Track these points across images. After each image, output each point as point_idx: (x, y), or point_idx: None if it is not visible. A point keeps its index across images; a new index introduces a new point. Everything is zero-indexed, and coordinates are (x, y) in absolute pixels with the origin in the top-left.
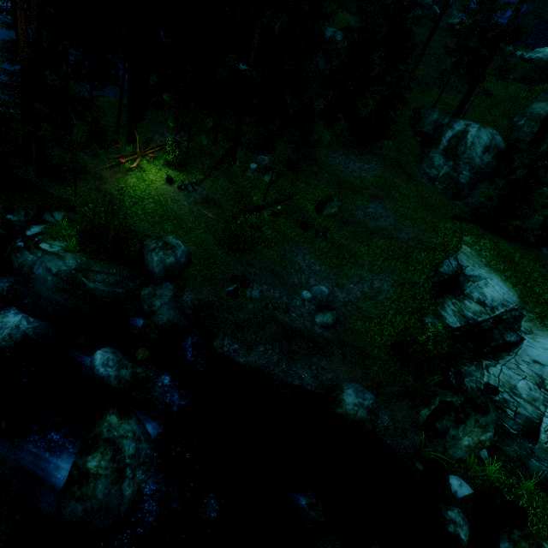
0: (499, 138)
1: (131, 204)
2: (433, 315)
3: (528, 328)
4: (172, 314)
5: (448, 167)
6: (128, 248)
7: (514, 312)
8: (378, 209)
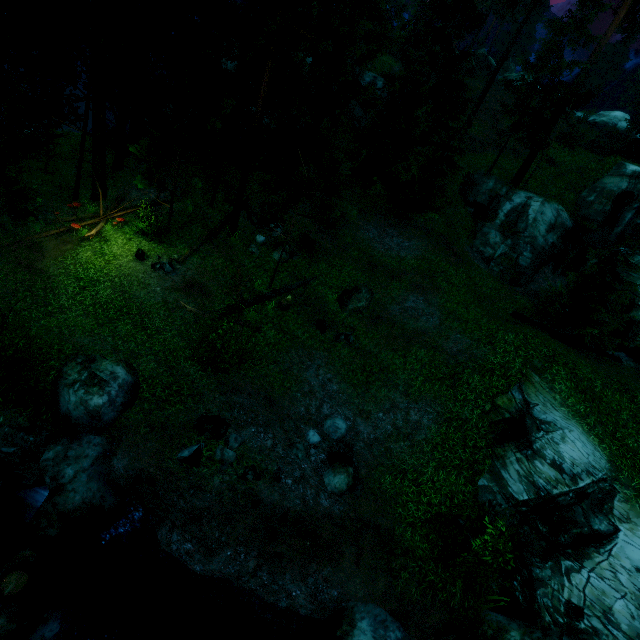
0: (566, 215)
1: (76, 289)
2: (490, 475)
3: (624, 512)
4: (93, 488)
5: (506, 246)
6: (36, 376)
7: (603, 483)
8: (419, 303)
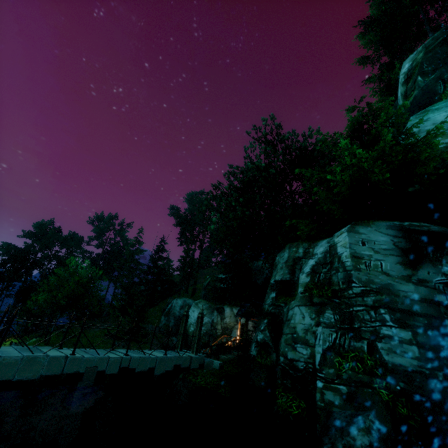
0: (190, 301)
1: None
2: None
3: None
4: None
5: (165, 320)
6: None
7: None
8: None
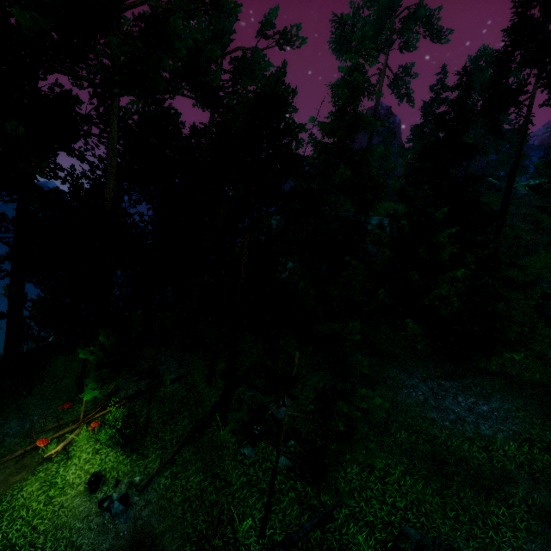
0: None
1: None
2: None
3: None
4: None
5: None
6: None
7: None
8: None
